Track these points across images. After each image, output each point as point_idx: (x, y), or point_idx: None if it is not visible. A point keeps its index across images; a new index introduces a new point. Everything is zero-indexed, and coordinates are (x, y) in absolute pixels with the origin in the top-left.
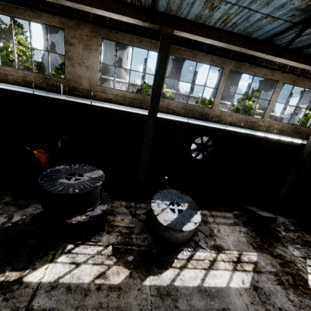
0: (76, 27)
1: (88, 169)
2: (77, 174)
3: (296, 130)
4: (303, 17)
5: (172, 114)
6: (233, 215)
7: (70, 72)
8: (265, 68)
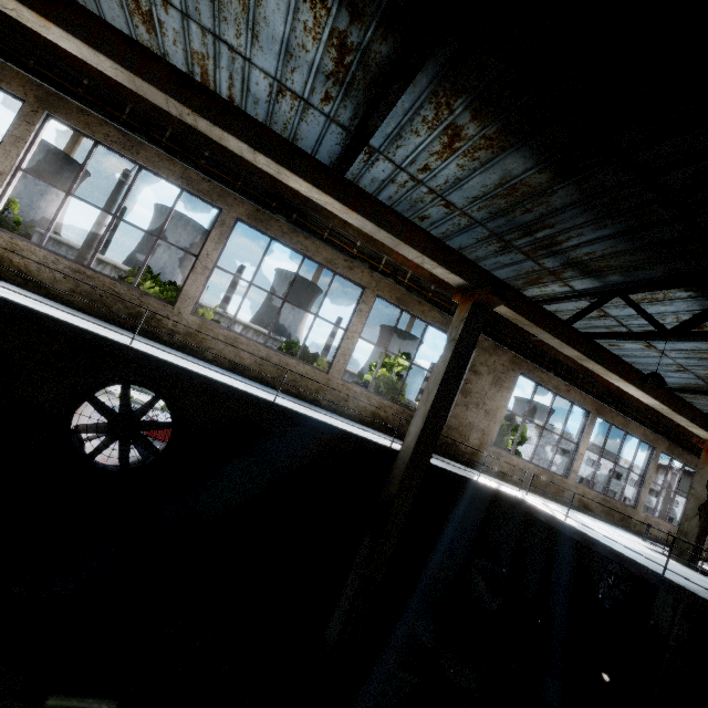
0: None
1: None
2: None
3: None
4: (352, 109)
5: (21, 285)
6: None
7: None
8: (329, 245)
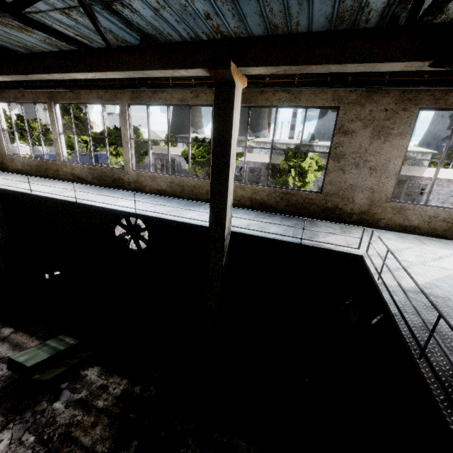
0: None
1: None
2: None
3: (289, 200)
4: None
5: (81, 182)
6: None
7: None
8: (175, 88)
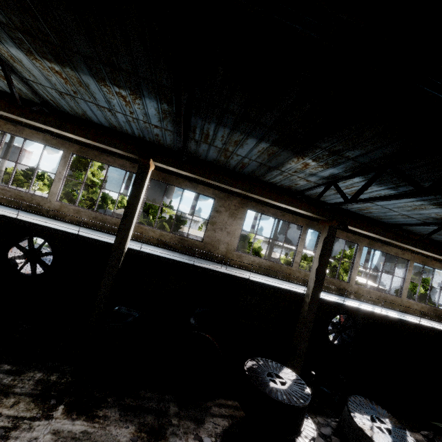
0: (226, 198)
1: (275, 366)
2: (273, 375)
3: (436, 313)
4: (435, 221)
5: None
6: (424, 438)
7: (210, 236)
8: (395, 247)
